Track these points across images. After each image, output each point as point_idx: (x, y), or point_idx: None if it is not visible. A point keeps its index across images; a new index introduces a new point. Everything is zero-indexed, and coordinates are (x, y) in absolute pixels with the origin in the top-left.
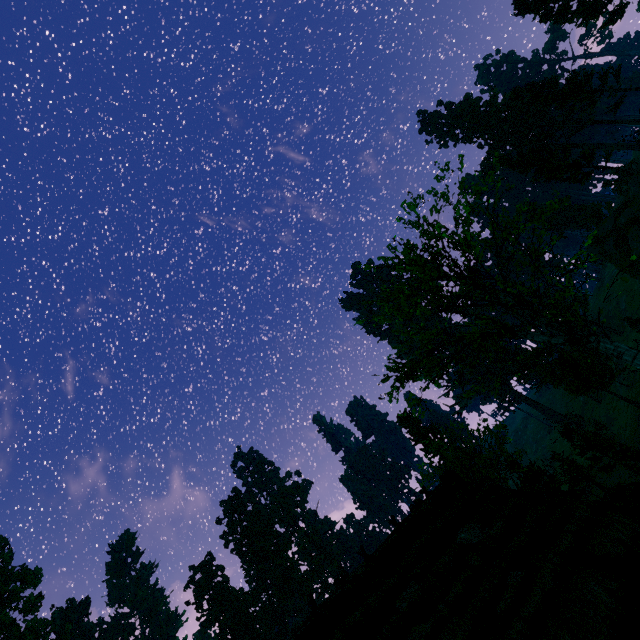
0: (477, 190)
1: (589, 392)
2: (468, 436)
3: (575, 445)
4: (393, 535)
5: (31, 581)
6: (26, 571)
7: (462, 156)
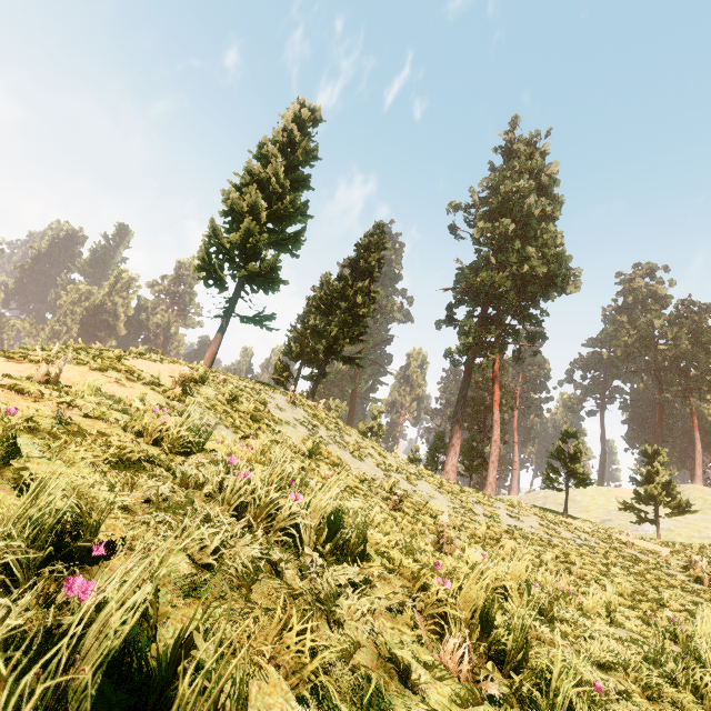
0: None
1: None
2: None
3: None
4: None
5: None
6: None
7: None
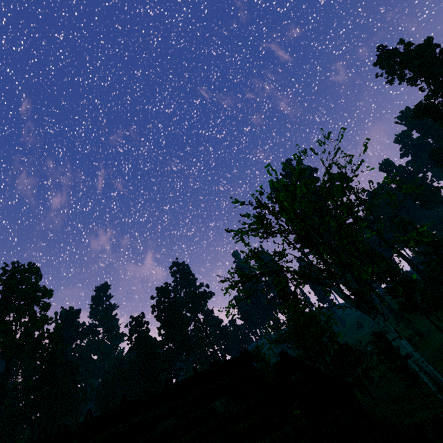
0: (338, 166)
1: (413, 313)
2: (309, 311)
3: (380, 346)
4: (188, 379)
5: (47, 295)
6: (45, 289)
7: (345, 129)
